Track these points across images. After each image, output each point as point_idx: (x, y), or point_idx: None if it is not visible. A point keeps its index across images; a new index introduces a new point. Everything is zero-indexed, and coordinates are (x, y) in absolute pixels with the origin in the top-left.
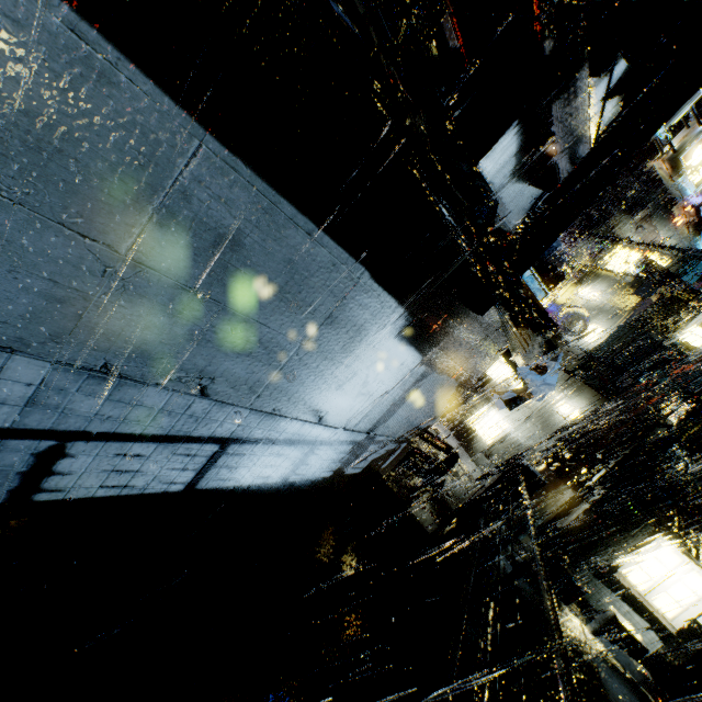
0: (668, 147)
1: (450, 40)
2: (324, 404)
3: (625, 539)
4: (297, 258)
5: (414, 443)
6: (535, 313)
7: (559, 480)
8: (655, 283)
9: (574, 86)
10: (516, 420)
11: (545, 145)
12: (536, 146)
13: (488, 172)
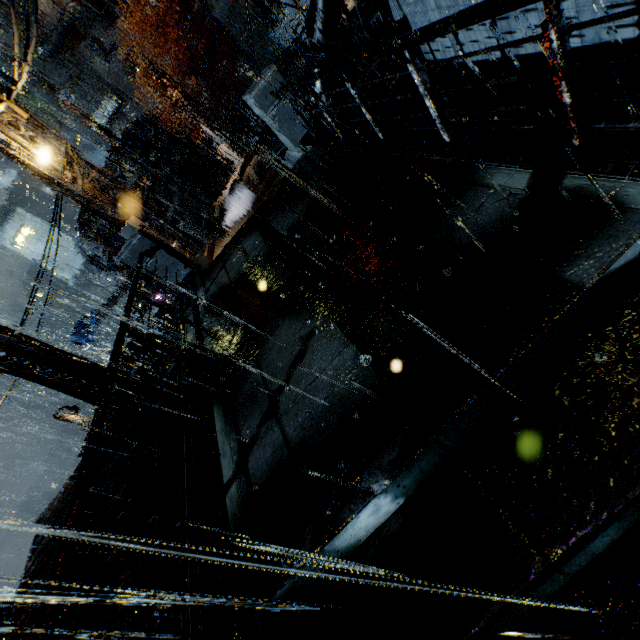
0: None
1: None
2: None
3: None
4: None
5: None
6: None
7: None
8: None
9: None
10: None
11: None
12: None
13: None
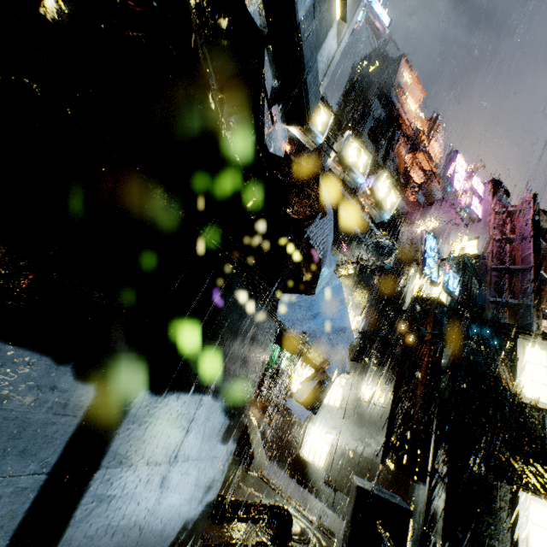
0: (331, 154)
1: None
2: None
3: (497, 516)
4: None
5: None
6: None
7: (406, 478)
8: (372, 272)
9: None
10: (335, 426)
11: None
12: None
13: None
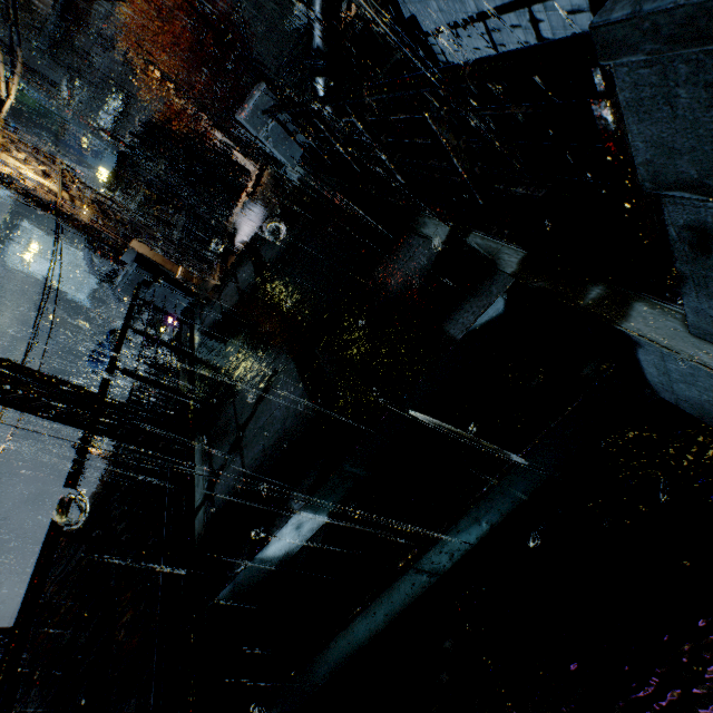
0: None
1: None
2: None
3: None
4: None
5: None
6: None
7: None
8: None
9: None
10: None
11: None
12: None
13: None
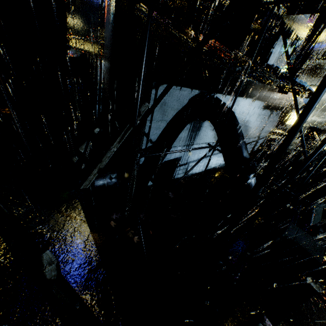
0: None
1: (253, 25)
2: (247, 133)
3: None
4: (242, 106)
5: (269, 136)
6: (302, 89)
7: None
8: None
9: (296, 19)
10: None
11: (291, 33)
12: (288, 34)
13: (275, 51)
